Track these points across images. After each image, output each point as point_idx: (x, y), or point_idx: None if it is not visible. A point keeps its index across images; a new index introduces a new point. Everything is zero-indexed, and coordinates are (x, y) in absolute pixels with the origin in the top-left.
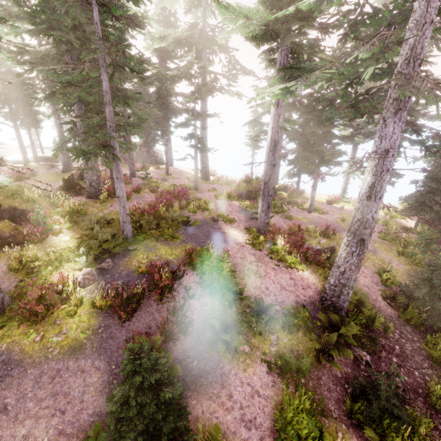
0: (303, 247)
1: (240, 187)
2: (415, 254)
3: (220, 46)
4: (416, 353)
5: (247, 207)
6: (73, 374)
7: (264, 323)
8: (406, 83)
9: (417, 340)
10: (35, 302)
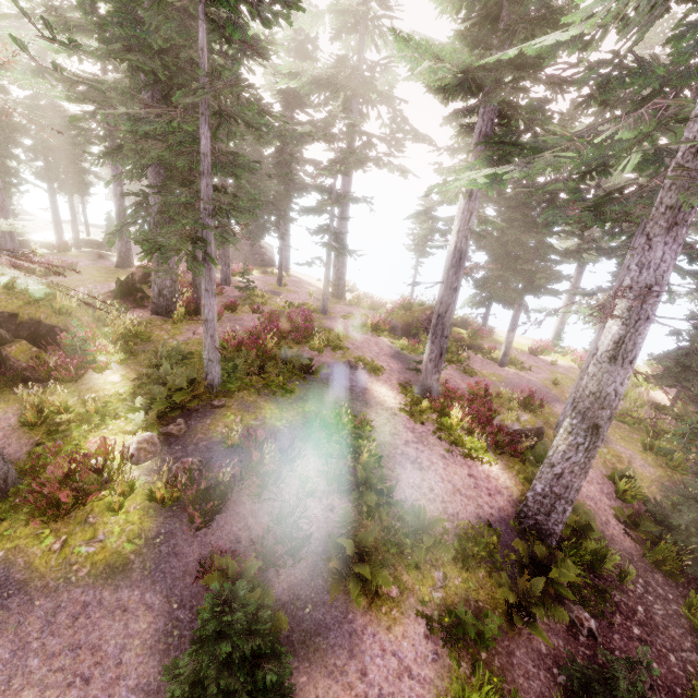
0: (492, 425)
1: (394, 315)
2: (672, 451)
3: (381, 94)
4: (672, 621)
5: (404, 348)
6: (108, 613)
7: (424, 549)
8: (691, 184)
9: (673, 598)
10: (58, 483)
